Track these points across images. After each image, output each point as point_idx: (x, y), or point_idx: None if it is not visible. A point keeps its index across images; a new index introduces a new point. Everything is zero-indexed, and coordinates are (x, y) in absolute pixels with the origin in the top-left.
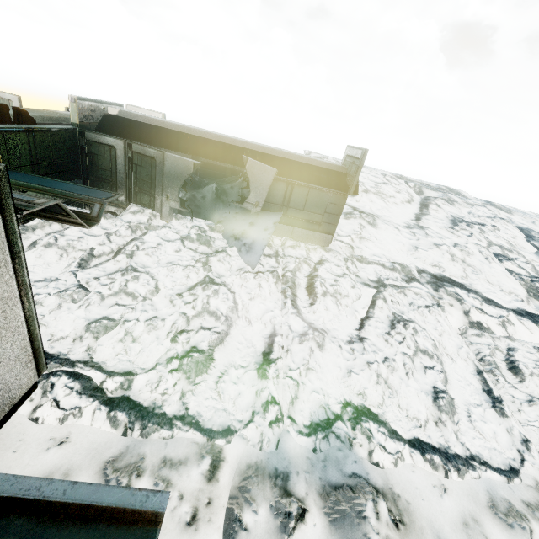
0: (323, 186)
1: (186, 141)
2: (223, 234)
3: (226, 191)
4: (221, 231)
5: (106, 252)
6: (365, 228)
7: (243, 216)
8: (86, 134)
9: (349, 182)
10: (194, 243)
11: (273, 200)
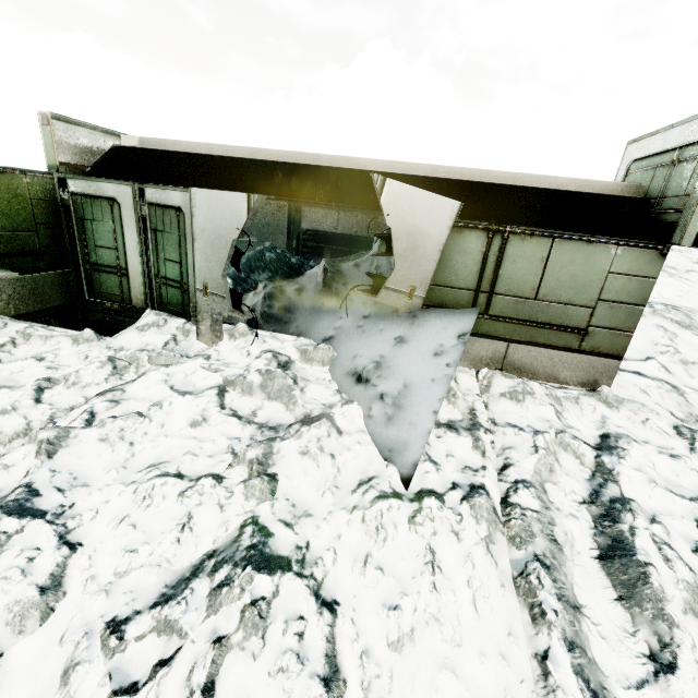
0: (590, 232)
1: (254, 171)
2: (331, 368)
3: (345, 273)
4: (326, 360)
5: (6, 433)
6: (678, 337)
7: (380, 323)
8: (69, 182)
9: (671, 212)
10: (253, 396)
11: (452, 280)
